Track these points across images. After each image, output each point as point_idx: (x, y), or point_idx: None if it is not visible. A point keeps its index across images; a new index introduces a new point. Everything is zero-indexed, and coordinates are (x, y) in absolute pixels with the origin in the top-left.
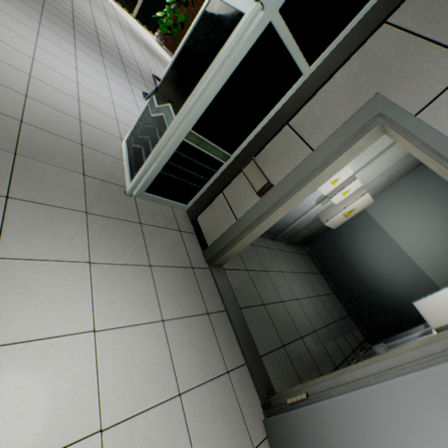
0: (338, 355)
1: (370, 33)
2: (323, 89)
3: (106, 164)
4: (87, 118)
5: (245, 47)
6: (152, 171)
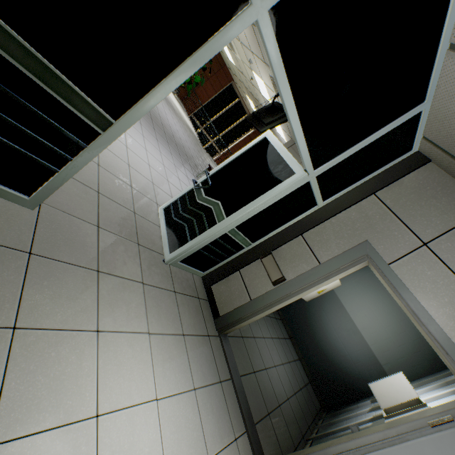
0: (304, 423)
1: (365, 197)
2: (330, 220)
3: (150, 231)
4: (135, 183)
5: (290, 190)
6: (193, 248)
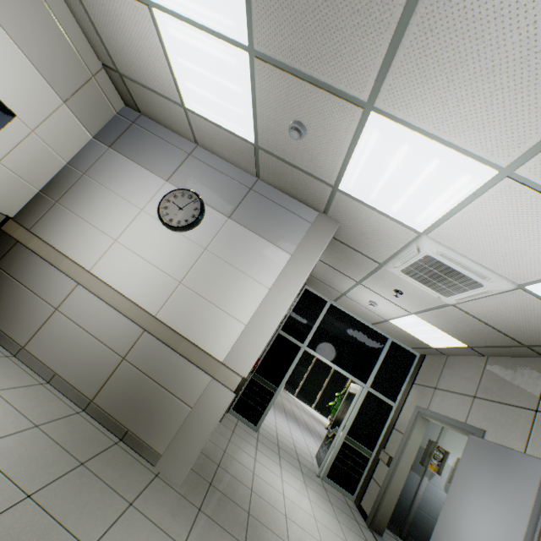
0: None
1: (410, 387)
2: (402, 409)
3: (306, 462)
4: (297, 445)
5: (361, 398)
6: (330, 459)
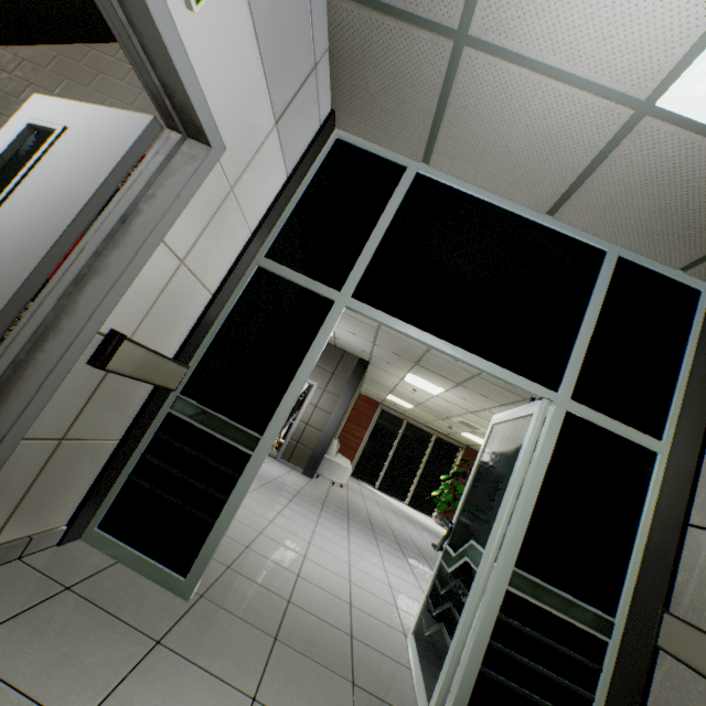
0: None
1: None
2: (705, 456)
3: (384, 669)
4: (359, 601)
5: (548, 439)
6: (465, 664)
